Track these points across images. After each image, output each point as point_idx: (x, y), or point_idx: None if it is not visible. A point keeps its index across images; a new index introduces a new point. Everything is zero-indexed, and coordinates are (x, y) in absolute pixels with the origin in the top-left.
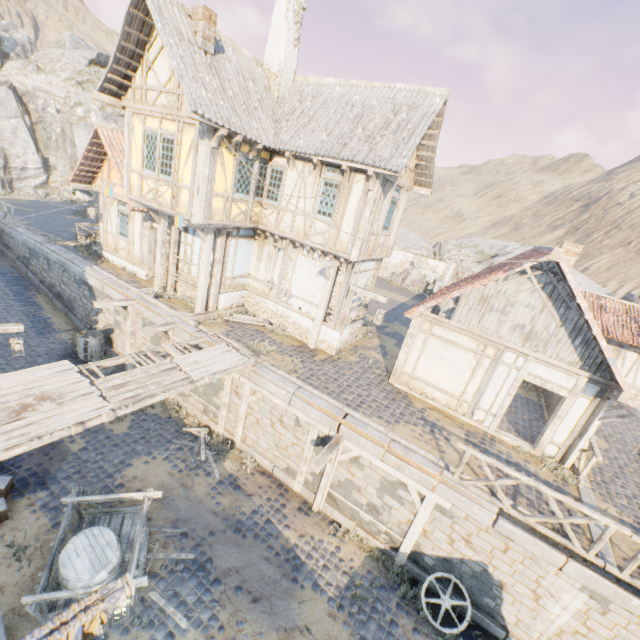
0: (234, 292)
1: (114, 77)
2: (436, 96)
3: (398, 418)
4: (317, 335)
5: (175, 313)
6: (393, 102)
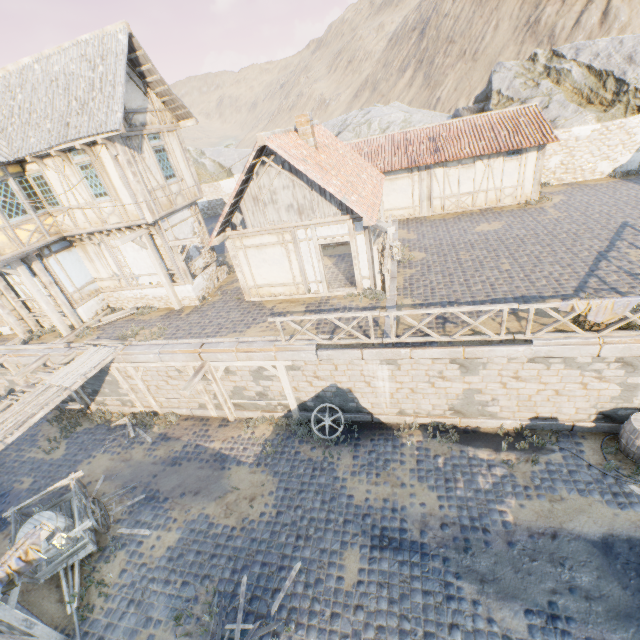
0: (90, 301)
1: None
2: (118, 33)
3: (250, 324)
4: (175, 297)
5: (44, 347)
6: (87, 58)
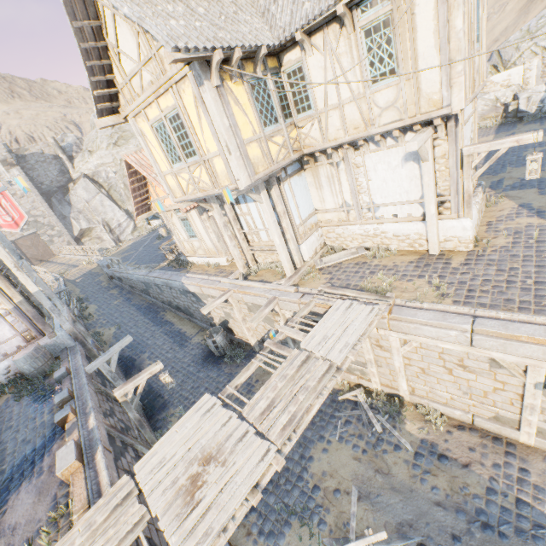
0: (311, 236)
1: (99, 92)
2: None
3: None
4: (436, 236)
5: (270, 287)
6: None
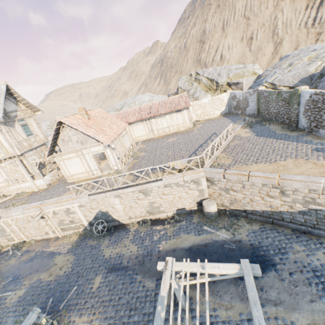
0: None
1: None
2: (2, 85)
3: (66, 191)
4: (35, 185)
5: None
6: None
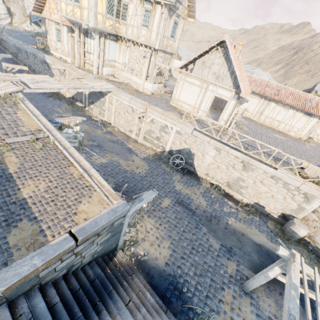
0: (109, 68)
1: None
2: None
3: (169, 110)
4: (143, 86)
5: (85, 73)
6: None
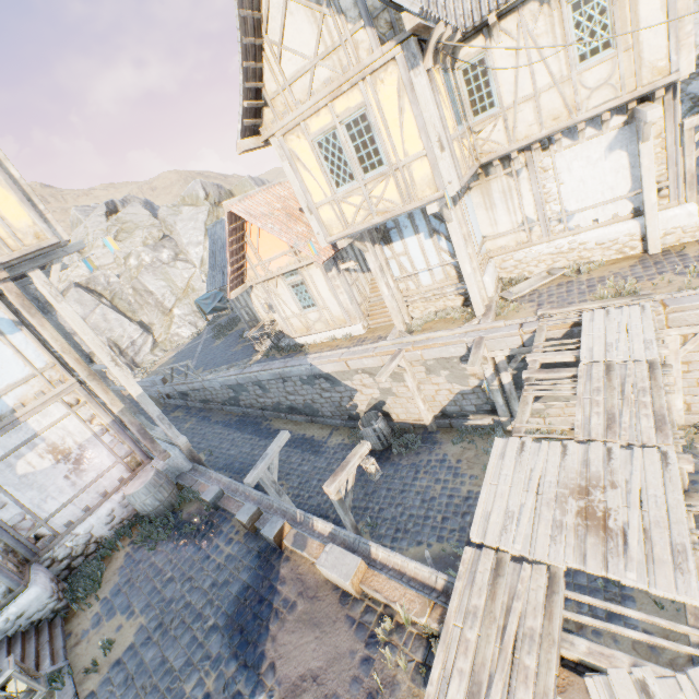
0: (488, 267)
1: (249, 103)
2: None
3: None
4: (657, 230)
5: (464, 330)
6: None
